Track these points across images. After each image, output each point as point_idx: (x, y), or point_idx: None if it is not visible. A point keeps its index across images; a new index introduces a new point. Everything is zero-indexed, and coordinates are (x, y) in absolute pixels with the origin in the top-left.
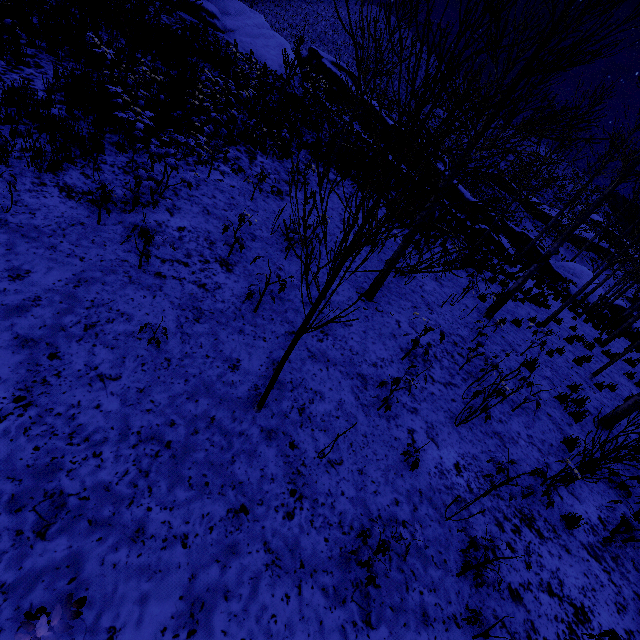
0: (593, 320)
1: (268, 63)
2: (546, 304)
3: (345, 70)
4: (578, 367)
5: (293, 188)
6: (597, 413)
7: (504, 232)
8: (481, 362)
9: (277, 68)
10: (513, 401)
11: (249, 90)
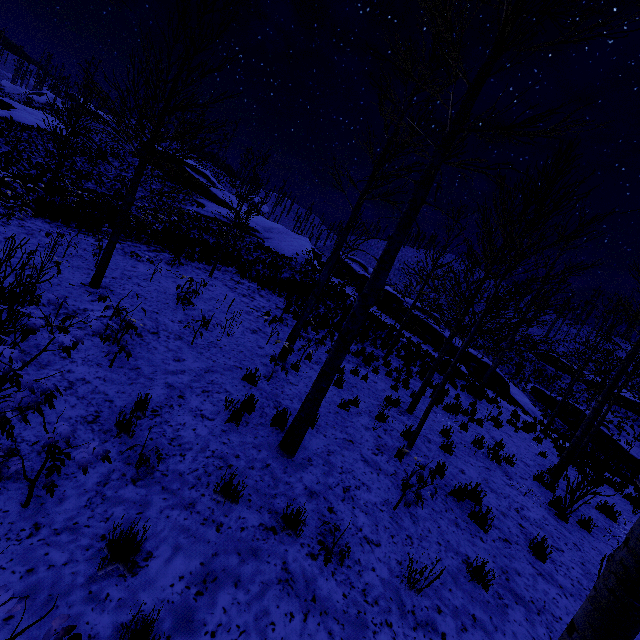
0: (609, 479)
1: (284, 252)
2: (472, 416)
3: (357, 261)
4: (402, 440)
5: (169, 265)
6: (317, 450)
7: (542, 400)
8: (163, 348)
9: (290, 254)
10: (138, 369)
11: (172, 217)
